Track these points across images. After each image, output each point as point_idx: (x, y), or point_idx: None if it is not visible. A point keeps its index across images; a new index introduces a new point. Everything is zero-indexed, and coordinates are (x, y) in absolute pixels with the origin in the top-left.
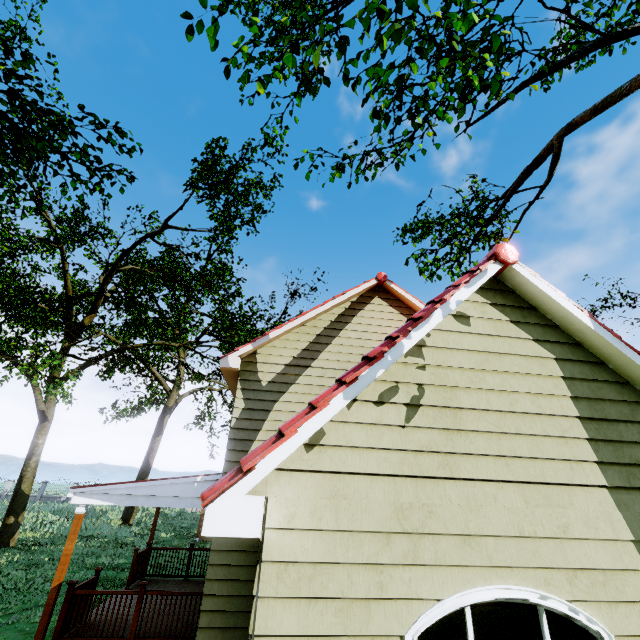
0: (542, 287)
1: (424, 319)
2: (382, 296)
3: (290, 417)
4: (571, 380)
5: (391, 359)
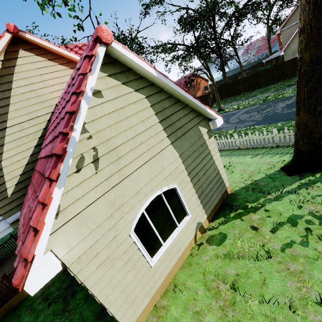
0: (131, 57)
1: (77, 112)
2: (24, 47)
3: (19, 164)
4: (153, 105)
5: (72, 150)
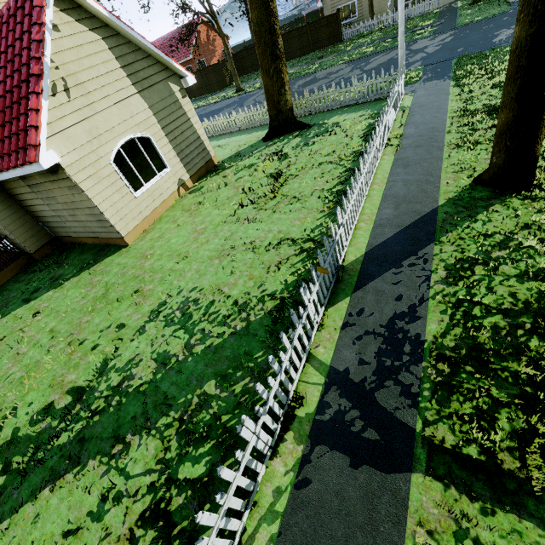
0: None
1: (44, 41)
2: None
3: None
4: (112, 49)
5: (48, 72)
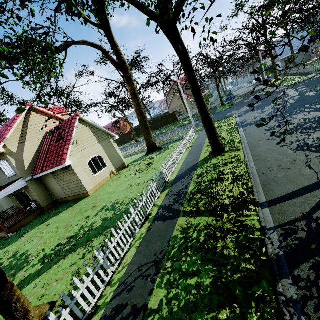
0: (85, 118)
1: (74, 130)
2: (33, 111)
3: (30, 157)
4: (92, 131)
5: (73, 138)
